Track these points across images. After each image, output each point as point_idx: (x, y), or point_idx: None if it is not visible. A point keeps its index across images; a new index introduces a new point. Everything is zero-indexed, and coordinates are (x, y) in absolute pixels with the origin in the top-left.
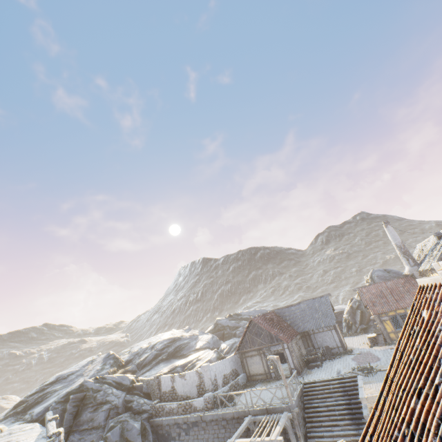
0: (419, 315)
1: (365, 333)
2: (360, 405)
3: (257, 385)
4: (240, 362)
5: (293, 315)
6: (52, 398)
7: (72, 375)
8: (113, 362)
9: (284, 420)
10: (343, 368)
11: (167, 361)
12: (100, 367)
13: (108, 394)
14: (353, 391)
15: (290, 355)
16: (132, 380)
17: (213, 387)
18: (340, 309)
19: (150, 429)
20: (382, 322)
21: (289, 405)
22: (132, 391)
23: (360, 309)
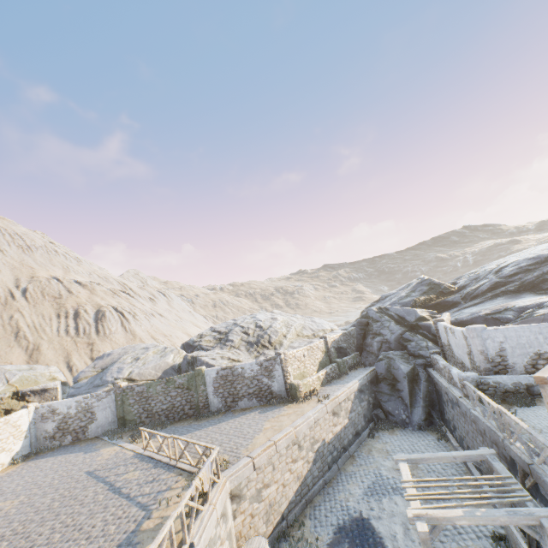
0: None
1: None
2: None
3: None
4: None
5: None
6: None
7: (387, 297)
8: (428, 289)
9: (500, 518)
10: None
11: (513, 295)
12: (405, 294)
13: (383, 327)
14: None
15: None
16: (419, 317)
17: (492, 366)
18: None
19: (423, 378)
20: None
21: None
22: (416, 329)
23: None
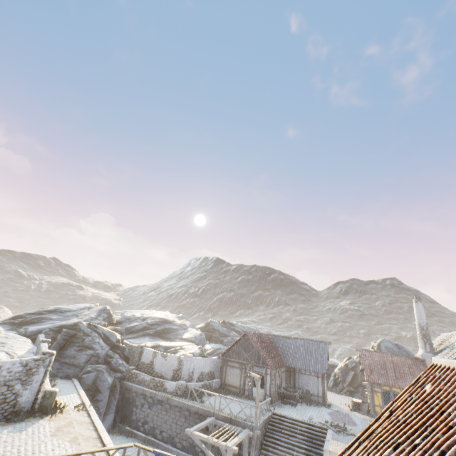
0: (422, 387)
1: (350, 396)
2: None
3: (228, 394)
4: (220, 368)
5: (287, 347)
6: (46, 324)
7: (69, 312)
8: (106, 317)
9: (244, 435)
10: (316, 417)
11: (153, 337)
12: (95, 315)
13: (95, 342)
14: (319, 441)
15: (270, 382)
16: (118, 339)
17: (188, 378)
18: (333, 363)
19: (119, 389)
20: (372, 392)
21: (253, 425)
22: (115, 349)
23: (355, 371)
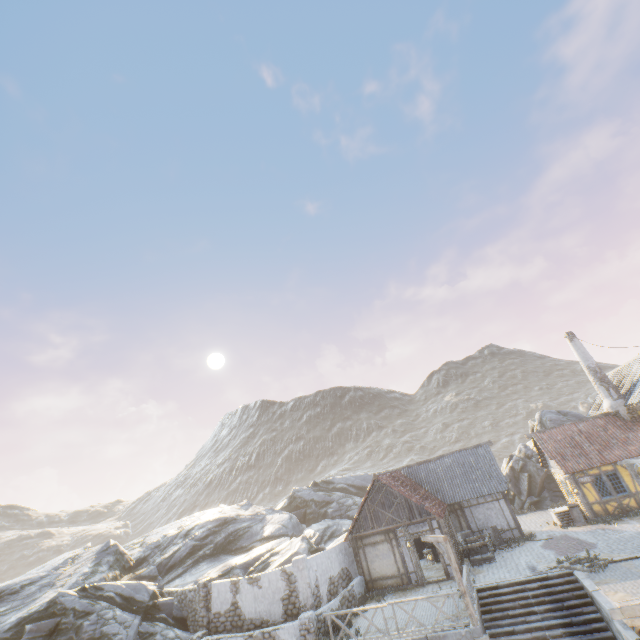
0: None
1: (538, 510)
2: (591, 625)
3: (386, 596)
4: (353, 556)
5: (434, 476)
6: None
7: (30, 585)
8: (114, 561)
9: None
10: (537, 561)
11: (213, 559)
12: (89, 568)
13: (105, 621)
14: (572, 600)
15: None
16: (153, 592)
17: (314, 600)
18: None
19: None
20: (579, 485)
21: (472, 630)
22: (152, 613)
23: (527, 471)
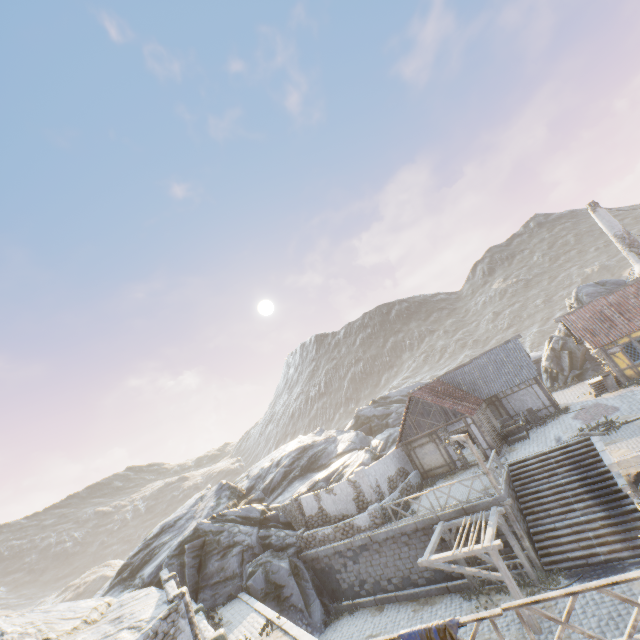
0: None
1: (581, 382)
2: (603, 476)
3: (438, 481)
4: (407, 457)
5: (470, 377)
6: (162, 553)
7: (180, 520)
8: (230, 494)
9: (495, 519)
10: (563, 433)
11: (302, 478)
12: (214, 502)
13: (234, 534)
14: (589, 459)
15: (478, 432)
16: (261, 510)
17: (377, 496)
18: (532, 358)
19: (303, 567)
20: (609, 356)
21: (497, 497)
22: (265, 524)
23: (567, 348)
